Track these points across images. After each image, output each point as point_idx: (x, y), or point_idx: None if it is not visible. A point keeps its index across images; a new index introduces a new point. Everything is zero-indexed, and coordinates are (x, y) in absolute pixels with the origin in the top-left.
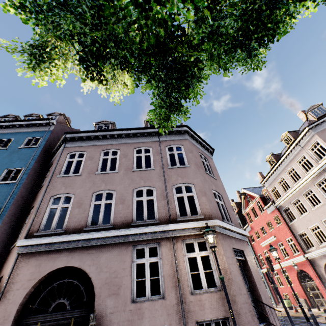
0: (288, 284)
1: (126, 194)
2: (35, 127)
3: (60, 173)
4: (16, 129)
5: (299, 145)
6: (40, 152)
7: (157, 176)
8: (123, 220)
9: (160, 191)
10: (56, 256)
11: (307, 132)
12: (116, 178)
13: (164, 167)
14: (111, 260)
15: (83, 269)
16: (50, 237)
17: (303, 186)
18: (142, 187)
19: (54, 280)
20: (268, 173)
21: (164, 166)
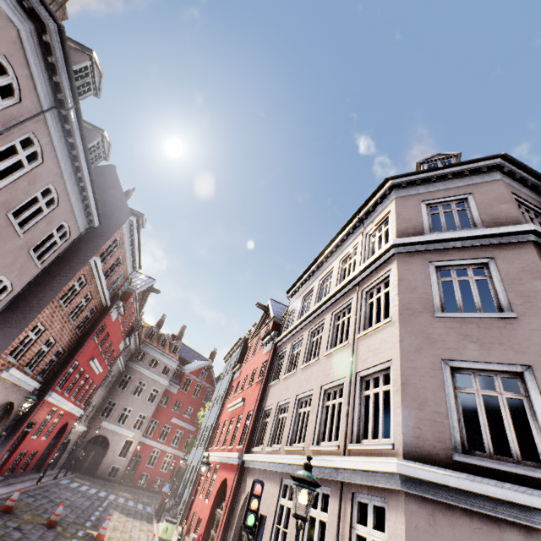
0: (206, 498)
1: None
2: None
3: None
4: None
5: (362, 224)
6: None
7: None
8: None
9: None
10: None
11: (387, 192)
12: None
13: None
14: None
15: None
16: None
17: (320, 312)
18: None
19: None
20: (302, 274)
21: None
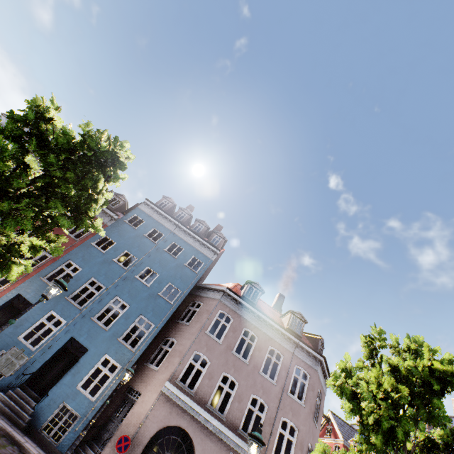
0: None
1: (244, 395)
2: (203, 247)
3: (207, 329)
4: (189, 239)
5: None
6: (197, 281)
7: (275, 395)
8: (233, 420)
9: (270, 414)
10: (182, 415)
11: None
12: (244, 370)
13: (284, 389)
14: (213, 452)
15: (194, 443)
16: (186, 396)
17: None
18: (258, 397)
19: (172, 432)
20: None
21: (285, 388)
